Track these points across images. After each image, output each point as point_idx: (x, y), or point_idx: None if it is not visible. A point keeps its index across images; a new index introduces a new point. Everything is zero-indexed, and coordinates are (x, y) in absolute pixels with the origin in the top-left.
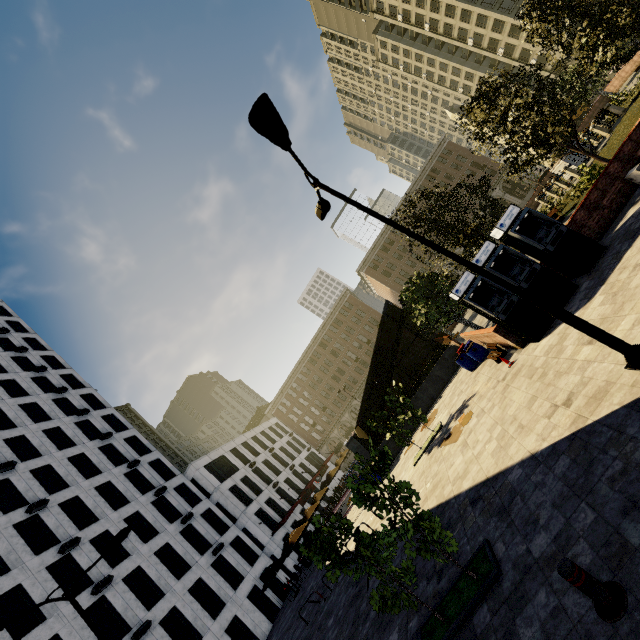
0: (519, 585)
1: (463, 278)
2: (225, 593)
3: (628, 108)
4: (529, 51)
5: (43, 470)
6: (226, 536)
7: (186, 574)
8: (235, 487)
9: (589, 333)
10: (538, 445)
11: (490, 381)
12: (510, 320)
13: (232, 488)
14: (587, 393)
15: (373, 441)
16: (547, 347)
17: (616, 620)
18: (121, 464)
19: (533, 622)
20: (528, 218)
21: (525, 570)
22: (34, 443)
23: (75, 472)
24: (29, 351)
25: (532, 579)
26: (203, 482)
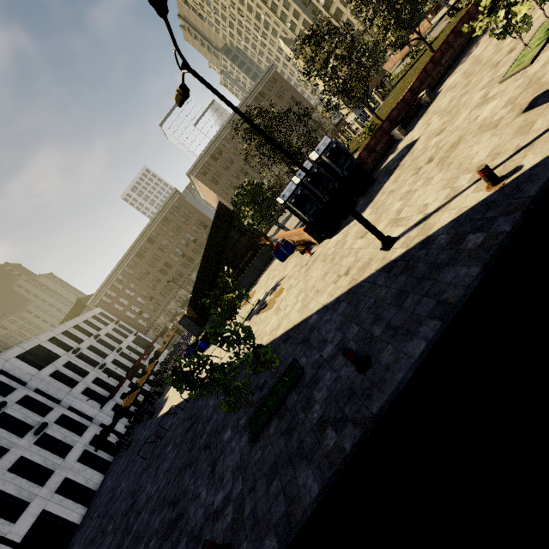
0: (315, 375)
1: (288, 186)
2: (53, 463)
3: (395, 86)
4: (341, 12)
5: None
6: (50, 416)
7: (3, 457)
8: (57, 373)
9: (367, 227)
10: (328, 299)
11: (296, 267)
12: (316, 222)
13: (53, 374)
14: (358, 266)
15: (201, 319)
16: (336, 242)
17: (366, 371)
18: None
19: (323, 389)
20: (335, 148)
21: (319, 366)
22: None
23: None
24: None
25: (323, 369)
26: (16, 372)
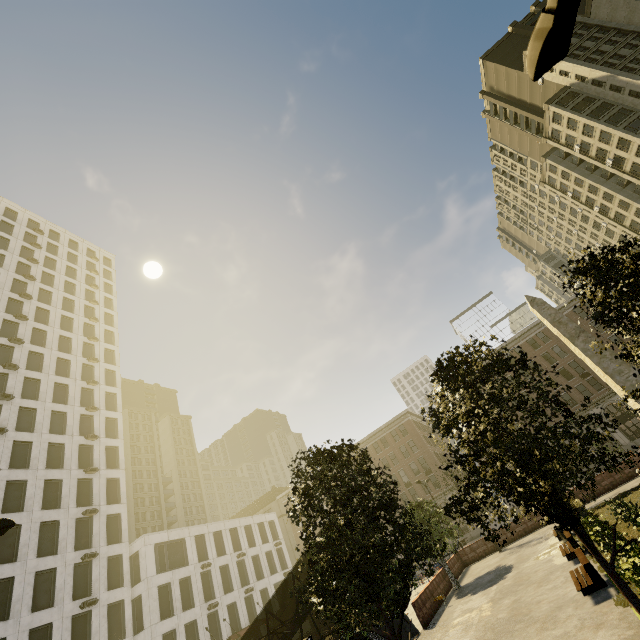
0: None
1: None
2: None
3: None
4: None
5: (19, 483)
6: None
7: None
8: (169, 585)
9: None
10: None
11: None
12: None
13: (165, 585)
14: None
15: None
16: None
17: None
18: (85, 505)
19: None
20: None
21: None
22: (33, 453)
23: (39, 497)
24: (100, 362)
25: None
26: (142, 562)
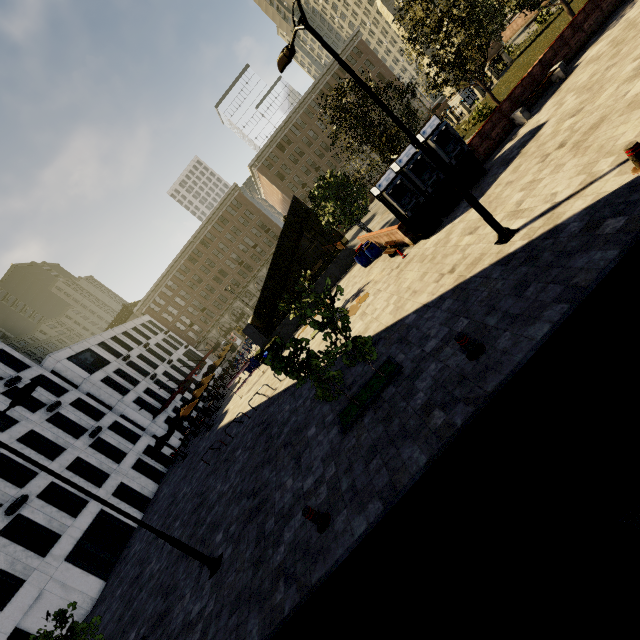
0: (416, 368)
1: (386, 175)
2: (108, 467)
3: (515, 60)
4: None
5: None
6: (103, 422)
7: (61, 455)
8: (108, 379)
9: (484, 216)
10: (429, 298)
11: (385, 271)
12: (414, 218)
13: (104, 380)
14: (467, 263)
15: (266, 329)
16: (436, 241)
17: (479, 357)
18: None
19: (427, 379)
20: (444, 132)
21: (421, 360)
22: None
23: None
24: None
25: (426, 362)
26: (67, 374)
